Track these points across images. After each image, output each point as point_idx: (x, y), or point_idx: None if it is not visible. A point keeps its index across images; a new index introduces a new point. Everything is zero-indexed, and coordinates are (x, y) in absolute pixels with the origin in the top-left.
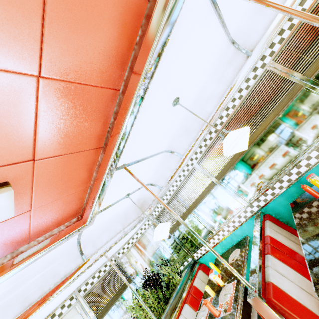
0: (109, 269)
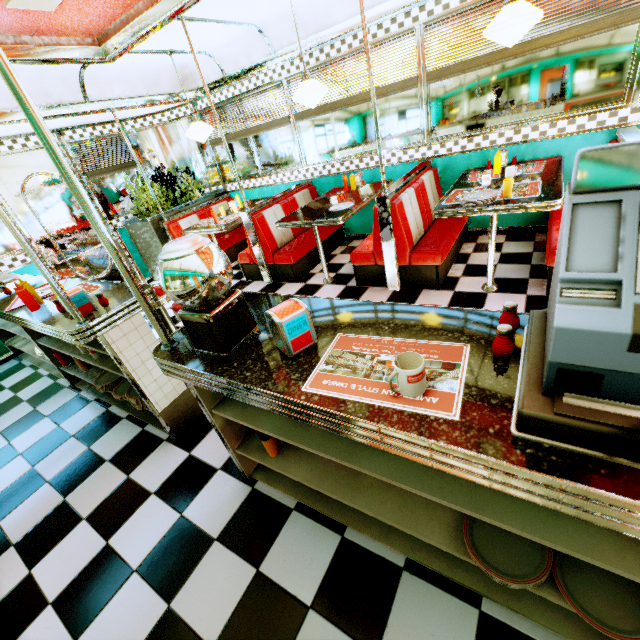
0: (109, 134)
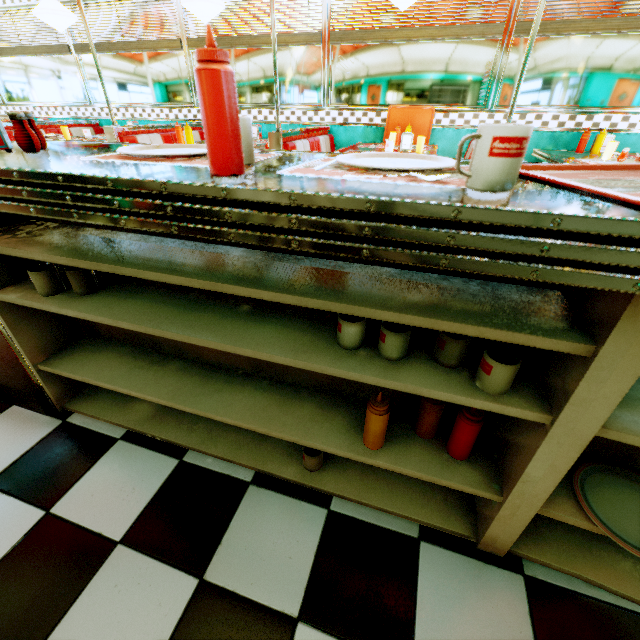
0: None
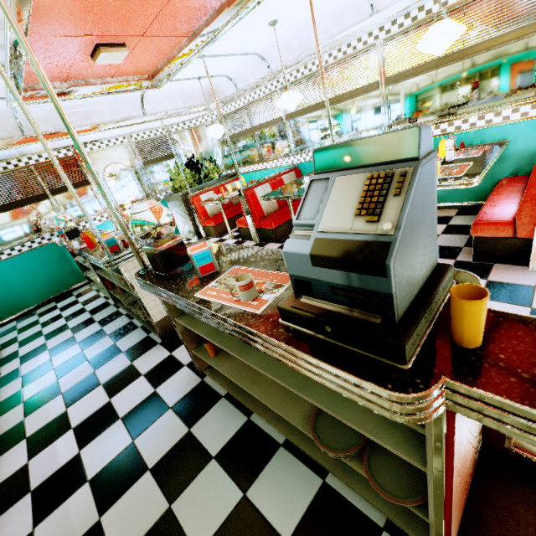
0: (160, 135)
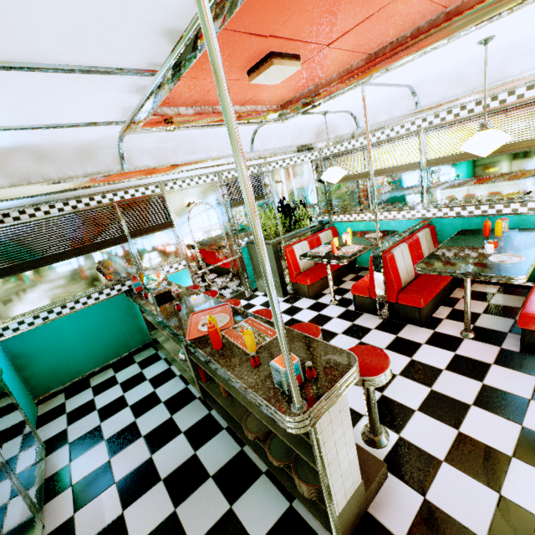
0: (250, 174)
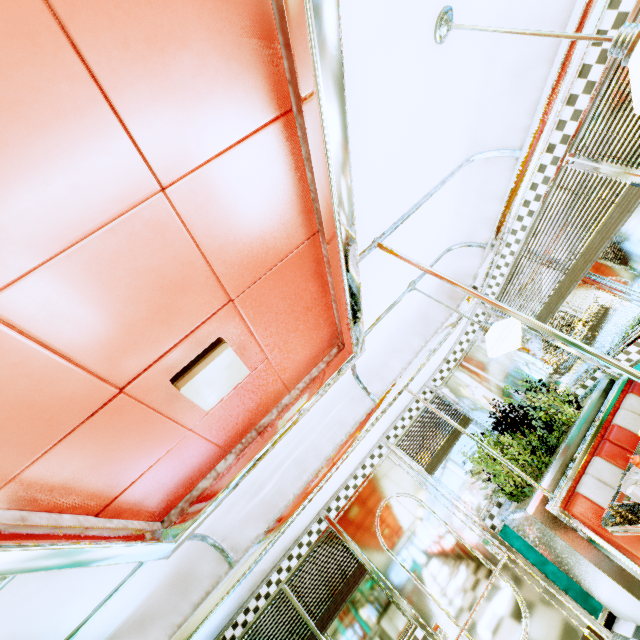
0: (424, 406)
